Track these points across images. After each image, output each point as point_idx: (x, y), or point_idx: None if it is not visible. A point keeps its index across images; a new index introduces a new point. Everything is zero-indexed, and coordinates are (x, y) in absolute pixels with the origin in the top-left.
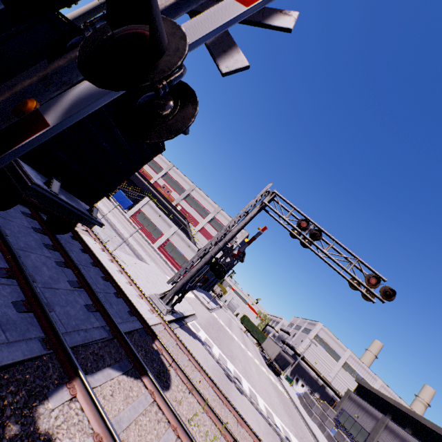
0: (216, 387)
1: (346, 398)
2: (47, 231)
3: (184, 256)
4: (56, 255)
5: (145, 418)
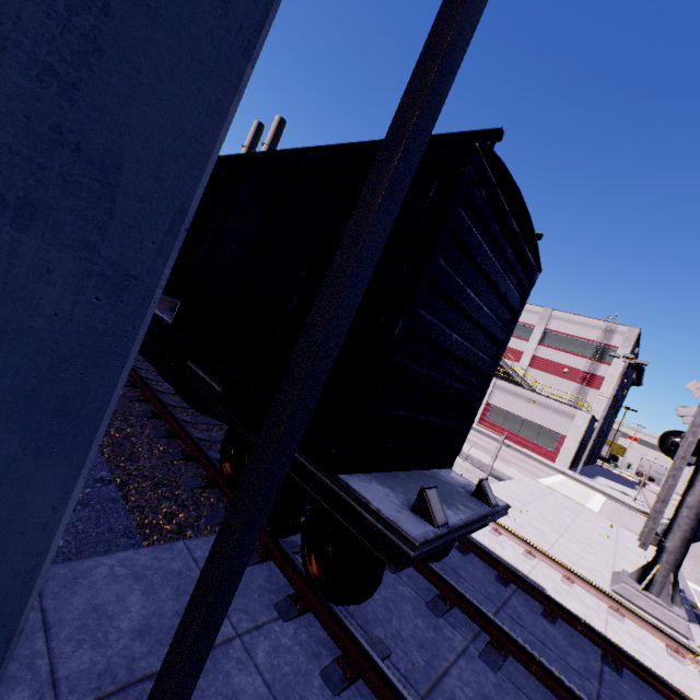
0: None
1: None
2: None
3: (531, 423)
4: (463, 626)
5: None
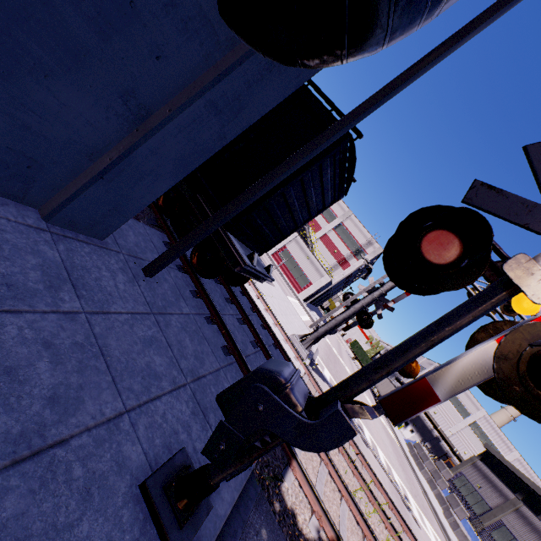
0: (356, 447)
1: (469, 463)
2: (223, 281)
3: (300, 269)
4: (234, 310)
5: (327, 489)
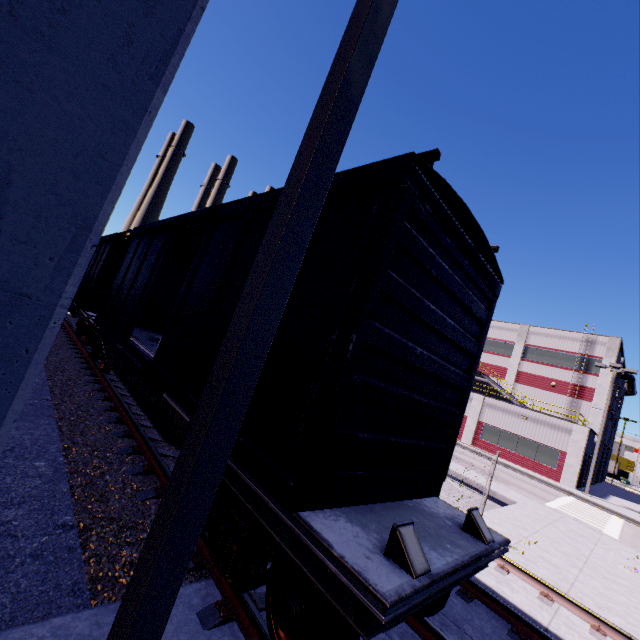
0: None
1: None
2: None
3: (527, 440)
4: None
5: None
